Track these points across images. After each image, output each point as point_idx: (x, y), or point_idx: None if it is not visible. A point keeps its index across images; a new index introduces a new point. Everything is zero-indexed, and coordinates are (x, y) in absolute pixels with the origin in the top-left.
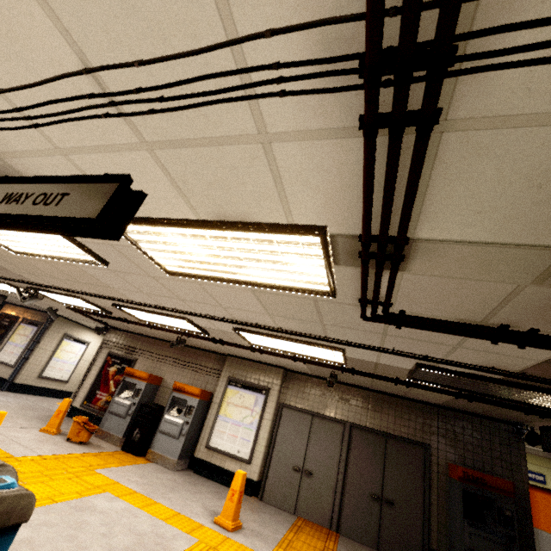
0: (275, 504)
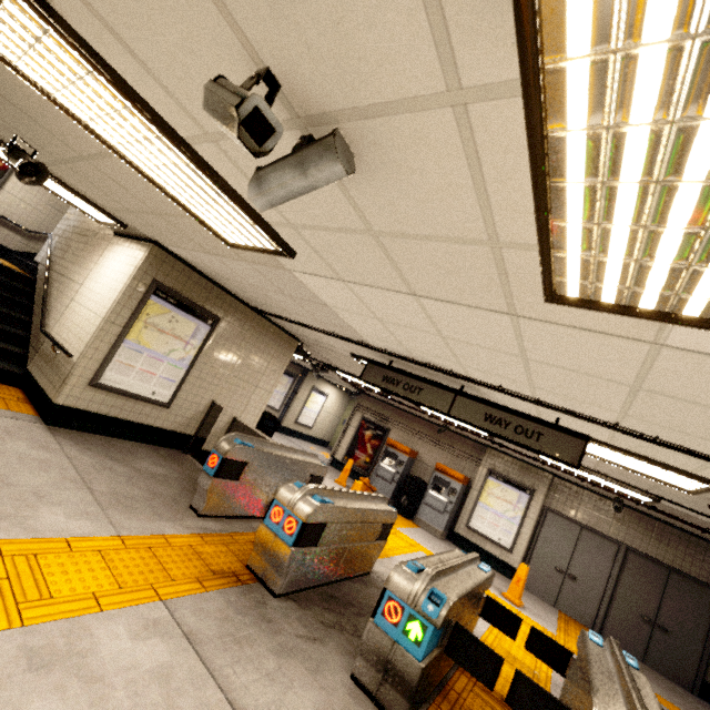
0: (535, 593)
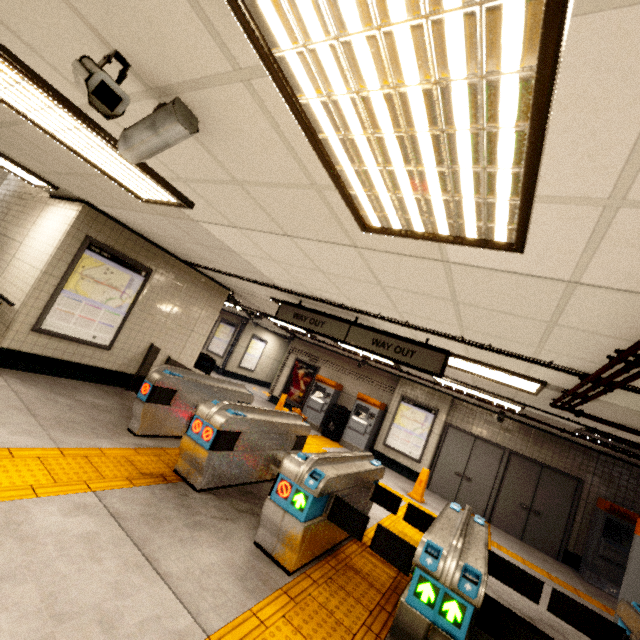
0: (439, 494)
